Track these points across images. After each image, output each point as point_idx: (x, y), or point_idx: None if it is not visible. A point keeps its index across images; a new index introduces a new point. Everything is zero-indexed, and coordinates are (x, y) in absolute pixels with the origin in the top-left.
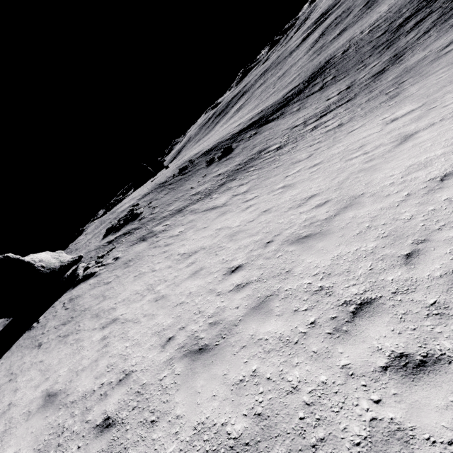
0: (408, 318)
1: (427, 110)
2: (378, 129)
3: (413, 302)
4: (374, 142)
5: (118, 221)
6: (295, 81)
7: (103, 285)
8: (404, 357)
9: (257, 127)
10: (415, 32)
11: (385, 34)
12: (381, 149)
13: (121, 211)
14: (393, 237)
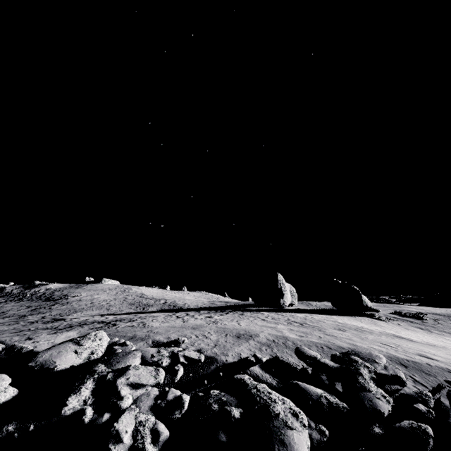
0: None
1: None
2: None
3: None
4: None
5: (404, 313)
6: None
7: (391, 326)
8: None
9: None
10: None
11: None
12: None
13: (407, 309)
14: None
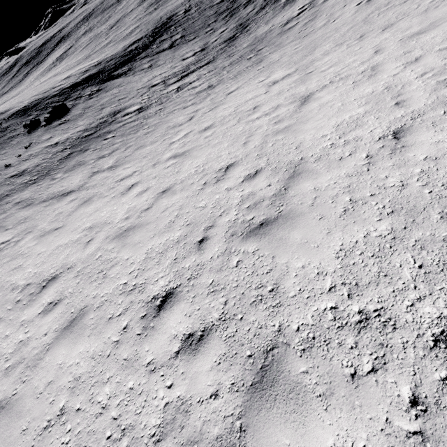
0: None
1: (306, 74)
2: (263, 90)
3: None
4: (269, 103)
5: None
6: (136, 34)
7: None
8: None
9: (98, 82)
10: (252, 7)
11: (224, 2)
12: (283, 110)
13: None
14: (405, 212)
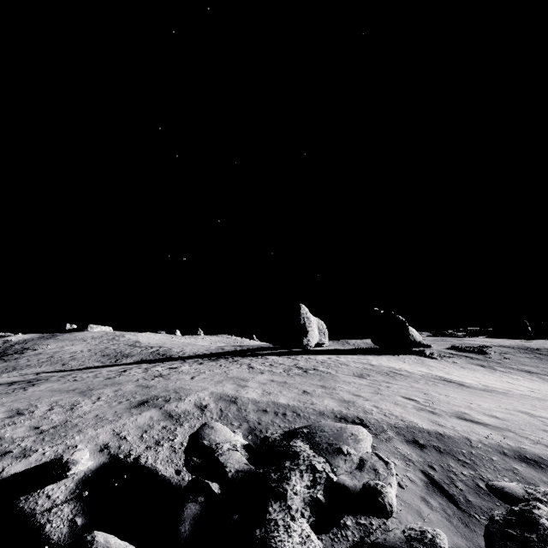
0: None
1: None
2: None
3: None
4: None
5: (464, 347)
6: None
7: (443, 365)
8: None
9: None
10: None
11: None
12: None
13: (469, 343)
14: None
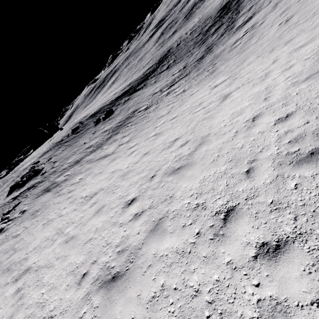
0: (259, 216)
1: (233, 79)
2: (208, 92)
3: (259, 204)
4: (208, 100)
5: (21, 179)
6: (150, 63)
7: (12, 239)
8: (265, 245)
9: (128, 94)
10: (216, 35)
11: (200, 35)
12: (212, 105)
13: (23, 169)
14: (235, 160)
